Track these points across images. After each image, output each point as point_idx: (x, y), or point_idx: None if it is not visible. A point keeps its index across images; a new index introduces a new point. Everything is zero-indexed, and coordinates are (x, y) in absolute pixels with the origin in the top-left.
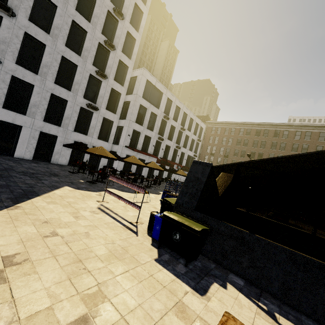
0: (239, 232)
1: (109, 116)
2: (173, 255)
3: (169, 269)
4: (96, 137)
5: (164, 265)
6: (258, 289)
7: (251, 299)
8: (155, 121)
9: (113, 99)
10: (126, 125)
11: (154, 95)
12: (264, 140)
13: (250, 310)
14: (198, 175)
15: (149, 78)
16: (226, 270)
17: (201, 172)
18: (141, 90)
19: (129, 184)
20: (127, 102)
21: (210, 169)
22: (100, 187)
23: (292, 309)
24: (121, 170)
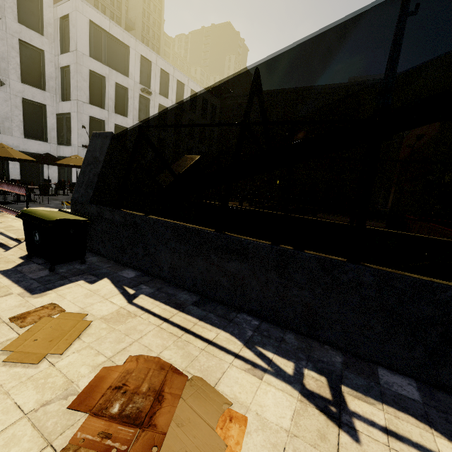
0: (131, 217)
1: (33, 96)
2: (34, 262)
3: (13, 277)
4: (20, 136)
5: (9, 275)
6: (152, 278)
7: (121, 288)
8: (128, 99)
9: (32, 63)
10: (73, 109)
11: (113, 52)
12: (302, 115)
13: (102, 297)
14: (96, 154)
15: (94, 18)
16: (125, 267)
17: (99, 148)
18: (84, 42)
19: (10, 186)
20: (66, 69)
21: (111, 142)
22: (17, 207)
23: (177, 288)
24: (74, 183)
